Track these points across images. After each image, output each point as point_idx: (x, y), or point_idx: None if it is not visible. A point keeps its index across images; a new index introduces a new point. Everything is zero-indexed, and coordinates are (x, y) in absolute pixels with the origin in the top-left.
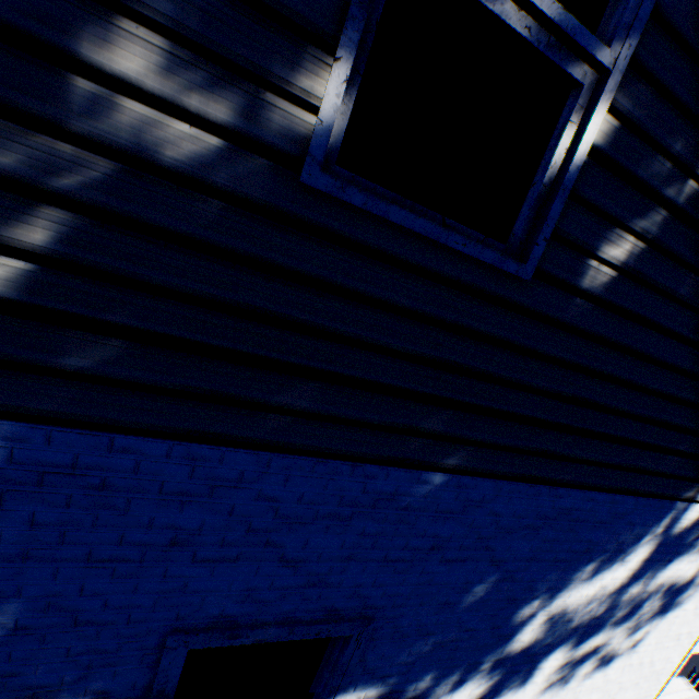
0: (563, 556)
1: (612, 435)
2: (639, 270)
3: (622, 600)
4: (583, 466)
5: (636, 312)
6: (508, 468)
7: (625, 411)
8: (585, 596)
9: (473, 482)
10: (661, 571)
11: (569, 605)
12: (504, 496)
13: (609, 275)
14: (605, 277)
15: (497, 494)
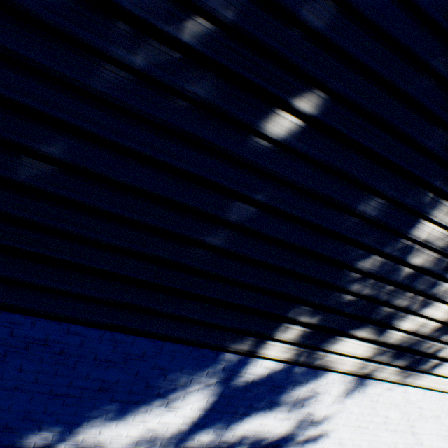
0: (65, 391)
1: (69, 261)
2: None
3: (191, 446)
4: (39, 293)
5: (21, 103)
6: None
7: (75, 234)
8: (130, 437)
9: None
10: (239, 424)
11: (108, 443)
12: None
13: None
14: None
15: None
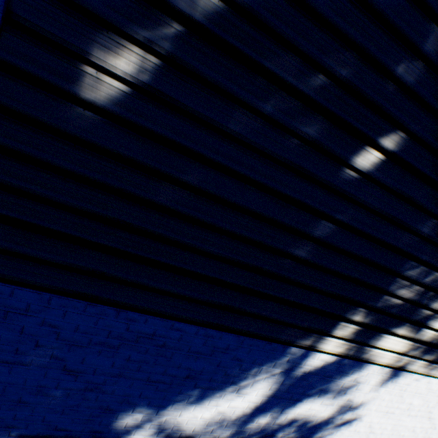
0: (159, 378)
1: (184, 268)
2: (162, 90)
3: (250, 427)
4: (156, 295)
5: (173, 140)
6: (50, 281)
7: (193, 246)
8: (203, 418)
9: (7, 288)
10: (291, 408)
11: (184, 424)
12: (56, 309)
13: (120, 89)
14: (114, 91)
15: (46, 305)
